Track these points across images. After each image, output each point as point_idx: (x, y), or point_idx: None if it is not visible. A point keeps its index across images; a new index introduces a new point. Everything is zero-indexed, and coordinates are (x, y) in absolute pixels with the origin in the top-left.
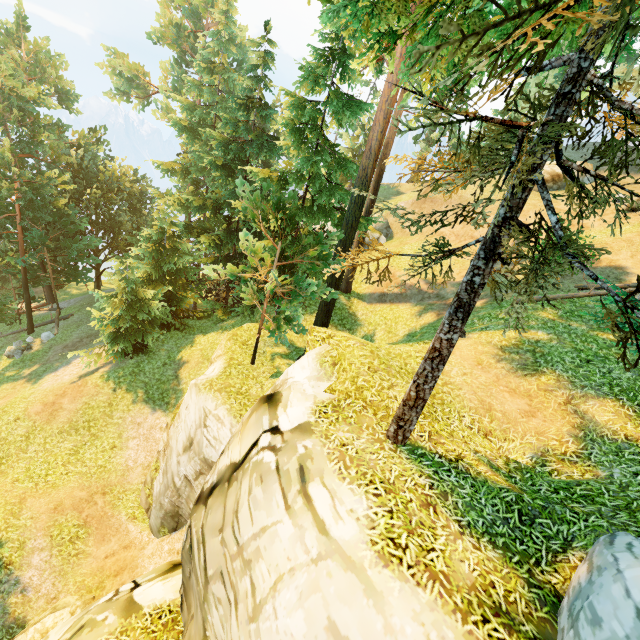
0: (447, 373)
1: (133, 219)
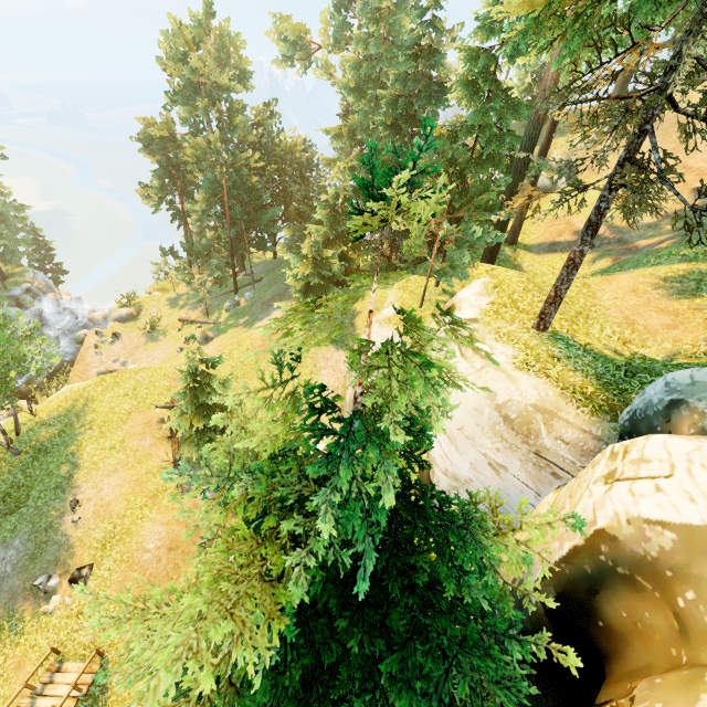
0: (598, 298)
1: (302, 188)
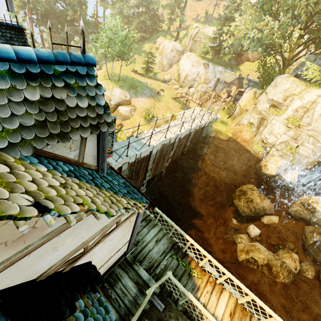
0: None
1: None
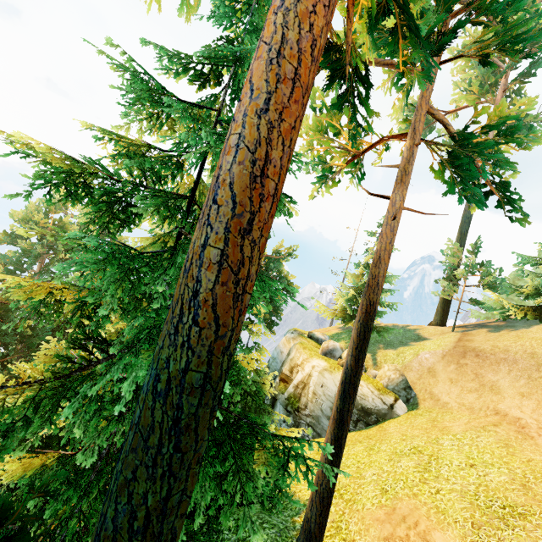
0: None
1: None
